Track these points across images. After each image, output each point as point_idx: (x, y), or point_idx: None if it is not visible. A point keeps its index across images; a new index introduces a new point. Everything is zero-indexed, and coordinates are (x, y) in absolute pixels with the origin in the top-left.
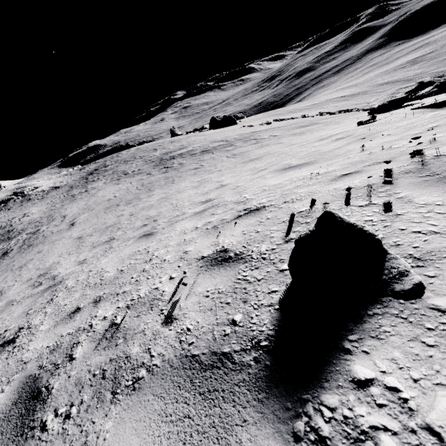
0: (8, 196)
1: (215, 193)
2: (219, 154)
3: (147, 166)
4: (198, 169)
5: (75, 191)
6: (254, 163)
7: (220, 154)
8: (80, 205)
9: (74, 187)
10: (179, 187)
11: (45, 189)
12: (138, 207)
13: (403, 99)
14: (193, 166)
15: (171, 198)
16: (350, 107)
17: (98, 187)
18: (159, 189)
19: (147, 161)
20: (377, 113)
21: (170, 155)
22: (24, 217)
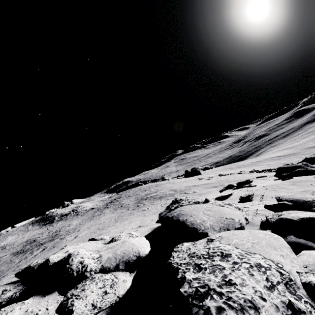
0: (69, 211)
1: (116, 233)
2: (162, 201)
3: (133, 202)
4: (143, 211)
5: (96, 213)
6: (151, 216)
7: (162, 201)
8: (90, 224)
9: (99, 210)
10: (124, 223)
11: (87, 208)
12: (99, 233)
13: (244, 182)
14: (146, 207)
15: (109, 231)
16: (276, 166)
17: (105, 213)
18: (119, 221)
19: (136, 198)
20: (238, 187)
21: (147, 196)
22: (68, 226)
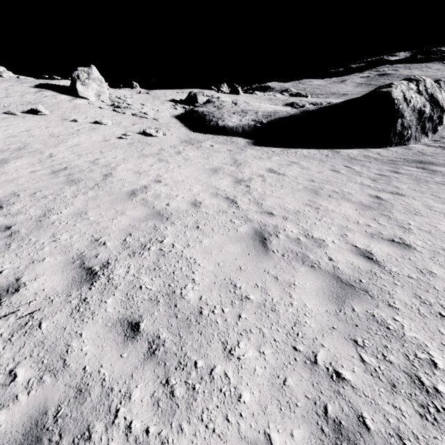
0: None
1: None
2: None
3: None
4: None
5: None
6: None
7: None
8: None
9: None
10: None
11: None
12: None
13: None
14: None
15: None
16: None
17: None
18: None
19: None
20: None
21: None
22: None
